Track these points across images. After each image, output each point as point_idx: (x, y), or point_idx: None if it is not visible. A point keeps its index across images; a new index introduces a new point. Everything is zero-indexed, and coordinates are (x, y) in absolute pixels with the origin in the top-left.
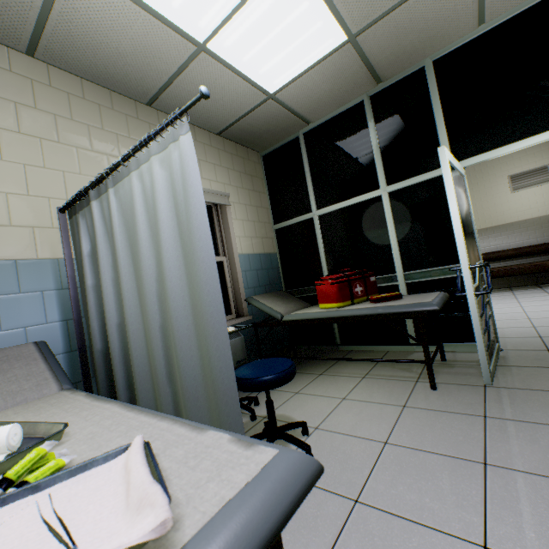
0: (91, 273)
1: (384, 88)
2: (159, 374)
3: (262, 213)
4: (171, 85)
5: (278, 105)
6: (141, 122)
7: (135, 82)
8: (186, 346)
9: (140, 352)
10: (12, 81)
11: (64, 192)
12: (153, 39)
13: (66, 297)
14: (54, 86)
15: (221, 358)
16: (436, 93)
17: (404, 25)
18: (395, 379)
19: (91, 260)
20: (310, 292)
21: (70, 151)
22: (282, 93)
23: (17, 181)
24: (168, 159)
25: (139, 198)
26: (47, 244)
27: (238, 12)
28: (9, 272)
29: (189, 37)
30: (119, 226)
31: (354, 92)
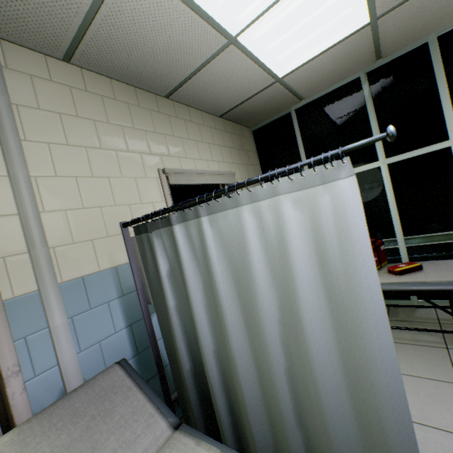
0: (171, 293)
1: (382, 65)
2: (285, 417)
3: (257, 184)
4: (193, 77)
5: (281, 86)
6: (161, 115)
7: (160, 78)
8: (335, 402)
9: (250, 386)
10: (53, 90)
11: (112, 198)
12: (188, 36)
13: (127, 302)
14: (89, 90)
15: (401, 432)
16: (441, 69)
17: (427, 4)
18: (421, 345)
19: (169, 280)
20: None
21: (111, 155)
22: (289, 76)
23: (72, 196)
24: (308, 200)
25: (253, 235)
26: (105, 253)
27: (279, 2)
28: (79, 290)
29: (223, 31)
30: (217, 257)
31: (353, 69)
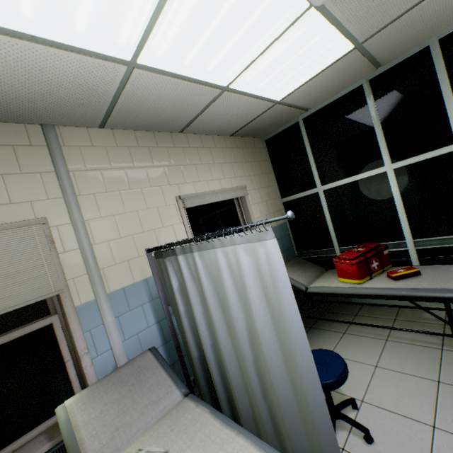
0: (181, 302)
1: (384, 71)
2: (255, 393)
3: (271, 191)
4: (199, 117)
5: (283, 106)
6: (177, 149)
7: (172, 123)
8: (281, 385)
9: (234, 371)
10: (95, 153)
11: (140, 227)
12: (188, 95)
13: (156, 305)
14: (119, 145)
15: (318, 407)
16: (443, 72)
17: (413, 21)
18: (418, 345)
19: (180, 293)
20: (320, 253)
21: (138, 193)
22: (288, 98)
23: (112, 229)
24: (253, 250)
25: (225, 268)
26: (138, 269)
27: (258, 59)
28: (121, 298)
29: (215, 85)
30: (206, 281)
31: (353, 79)
